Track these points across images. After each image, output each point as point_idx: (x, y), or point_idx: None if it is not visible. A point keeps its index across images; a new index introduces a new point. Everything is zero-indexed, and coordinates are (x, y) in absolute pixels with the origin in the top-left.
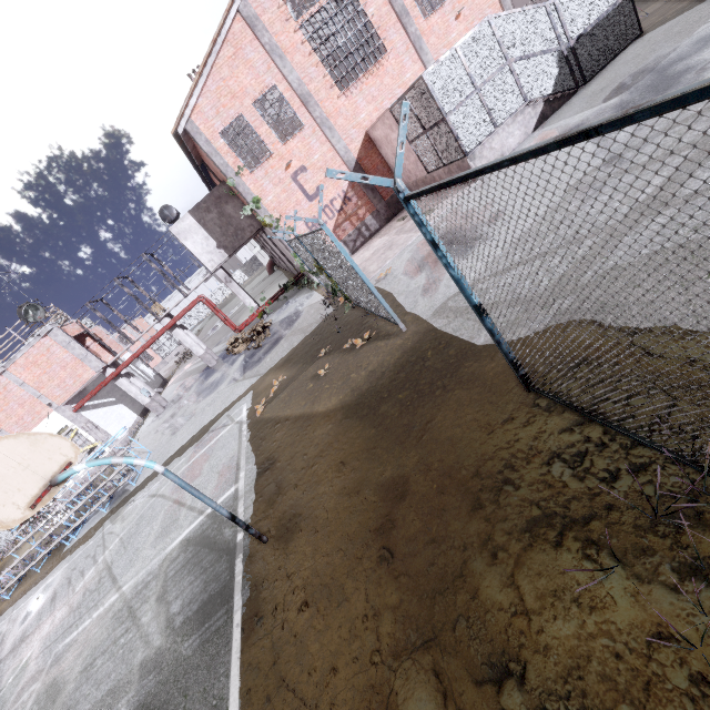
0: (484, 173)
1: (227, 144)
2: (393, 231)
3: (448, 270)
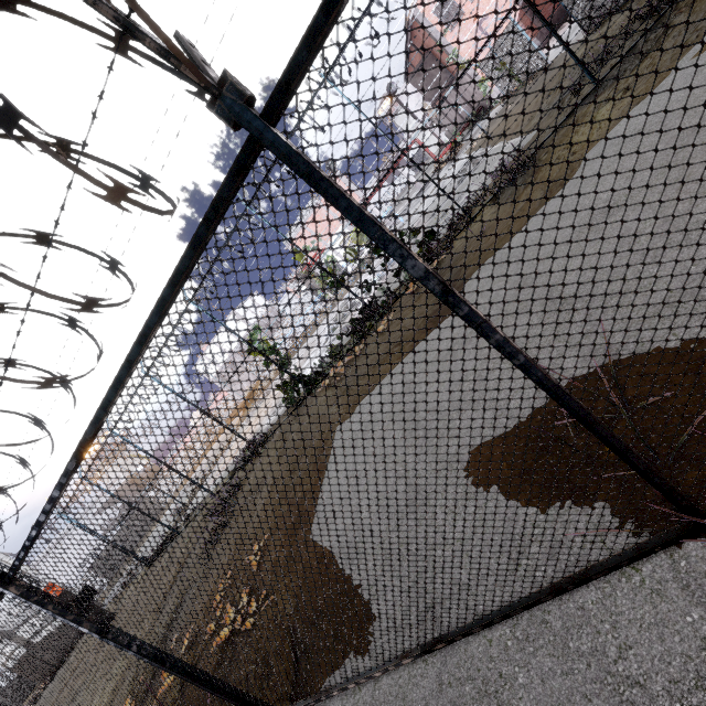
0: None
1: (437, 17)
2: (552, 40)
3: None
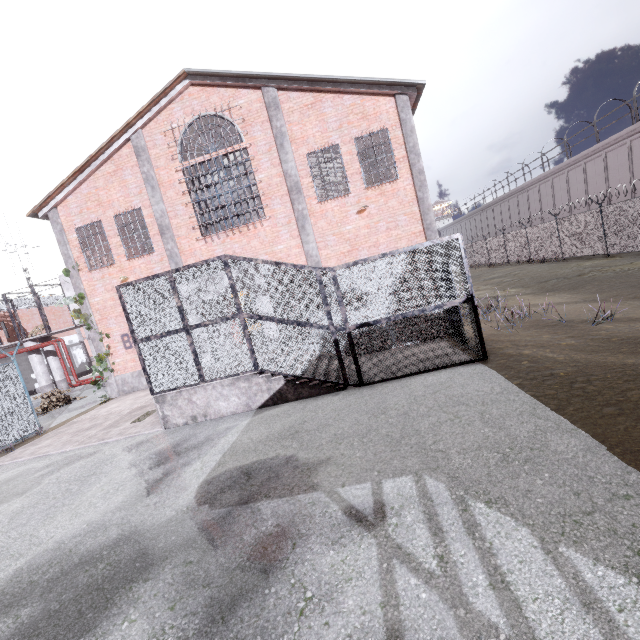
0: None
1: (79, 240)
2: None
3: None
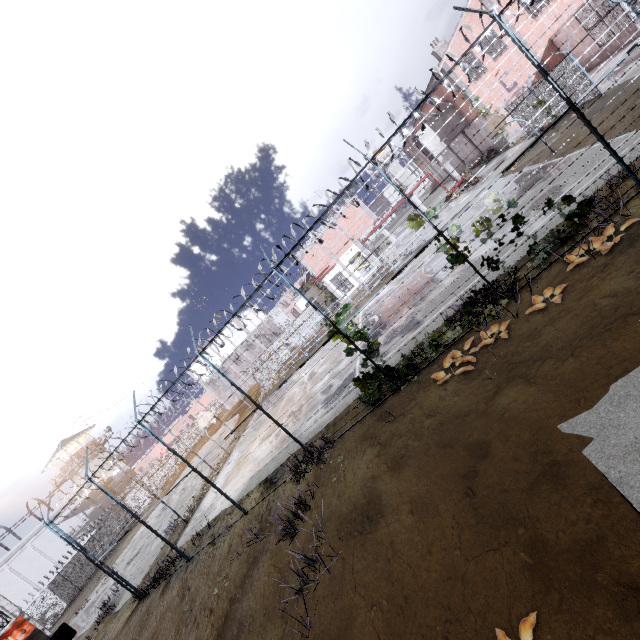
0: None
1: (462, 71)
2: None
3: None
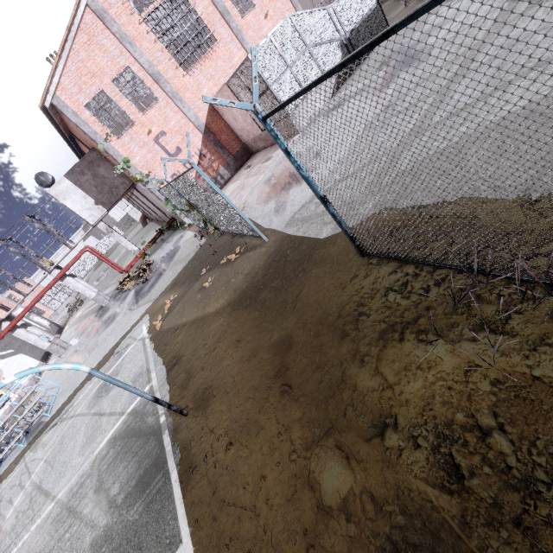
0: (321, 81)
1: (93, 115)
2: (242, 177)
3: (299, 171)
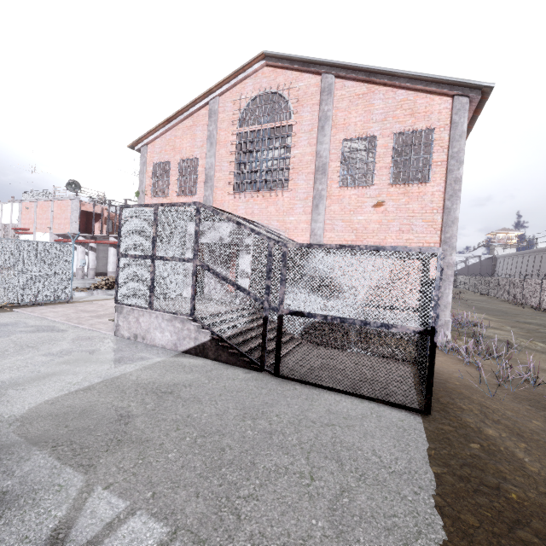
0: None
1: (153, 172)
2: None
3: None
